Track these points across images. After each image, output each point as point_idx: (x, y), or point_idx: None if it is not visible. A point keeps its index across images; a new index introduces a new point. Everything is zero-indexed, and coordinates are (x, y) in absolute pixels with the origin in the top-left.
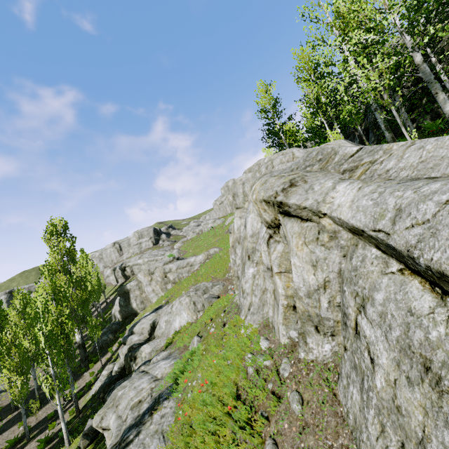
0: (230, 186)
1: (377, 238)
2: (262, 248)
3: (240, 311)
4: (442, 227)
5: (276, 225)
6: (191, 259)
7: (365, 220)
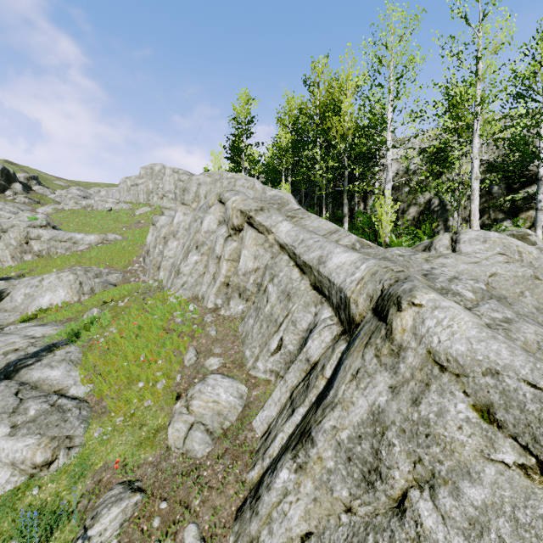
0: (156, 171)
1: (291, 249)
2: (220, 241)
3: (169, 288)
4: (311, 249)
5: (240, 229)
6: (78, 235)
7: (289, 241)
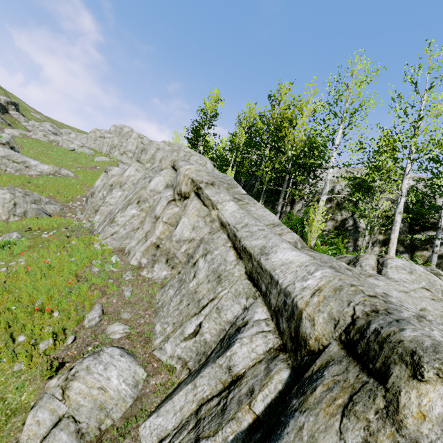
0: (124, 131)
1: (233, 230)
2: (163, 202)
3: (98, 233)
4: (255, 236)
5: (185, 197)
6: (33, 161)
7: (233, 221)
